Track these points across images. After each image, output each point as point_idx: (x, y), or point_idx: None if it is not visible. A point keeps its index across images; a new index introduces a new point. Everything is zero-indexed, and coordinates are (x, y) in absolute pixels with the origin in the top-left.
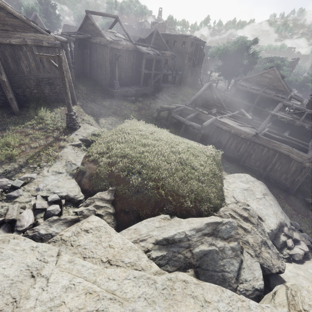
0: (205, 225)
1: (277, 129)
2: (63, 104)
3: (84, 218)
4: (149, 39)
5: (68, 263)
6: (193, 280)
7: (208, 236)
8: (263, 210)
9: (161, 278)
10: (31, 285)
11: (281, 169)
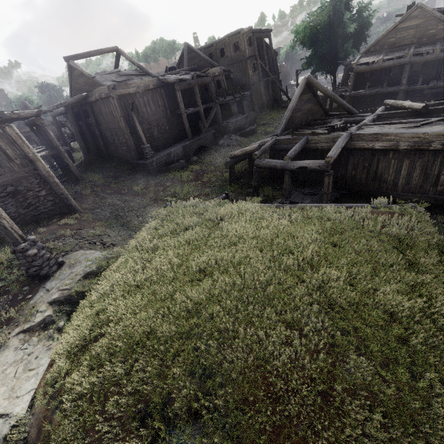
0: None
1: None
2: (50, 220)
3: None
4: (182, 65)
5: None
6: None
7: None
8: None
9: None
10: None
11: None
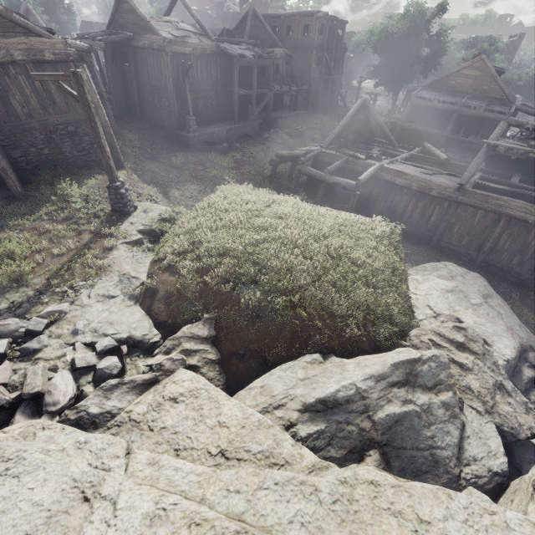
0: (392, 367)
1: (497, 174)
2: (100, 169)
3: (166, 376)
4: (241, 29)
5: (148, 467)
6: (389, 479)
7: (399, 386)
8: (488, 326)
9: (326, 480)
10: (85, 518)
11: (510, 247)
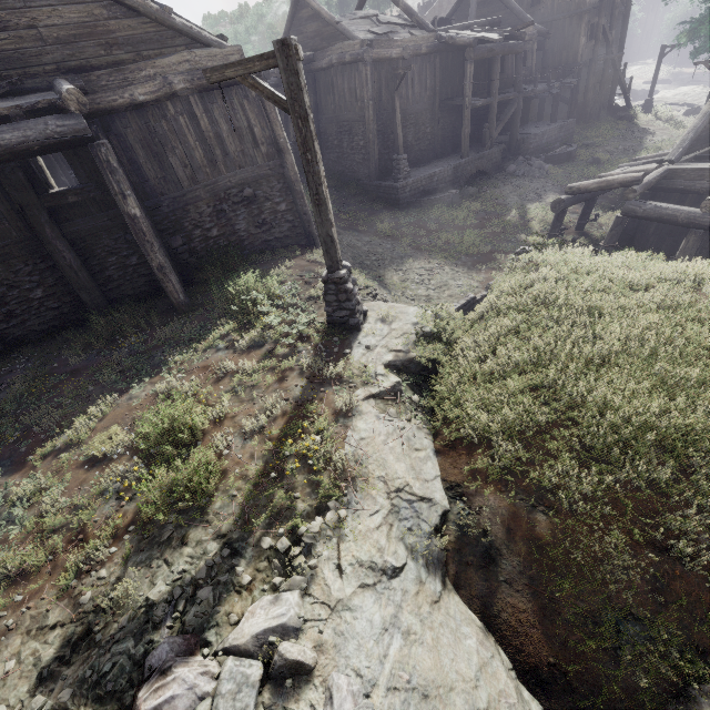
0: None
1: None
2: (287, 251)
3: None
4: (457, 16)
5: None
6: None
7: None
8: None
9: None
10: None
11: None
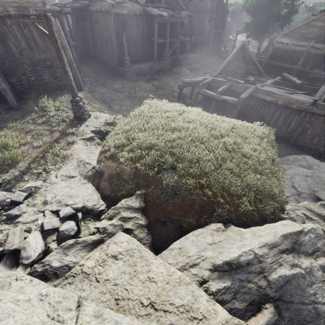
0: (282, 238)
1: None
2: (68, 91)
3: (109, 237)
4: None
5: (94, 319)
6: None
7: (287, 253)
8: None
9: None
10: None
11: None
